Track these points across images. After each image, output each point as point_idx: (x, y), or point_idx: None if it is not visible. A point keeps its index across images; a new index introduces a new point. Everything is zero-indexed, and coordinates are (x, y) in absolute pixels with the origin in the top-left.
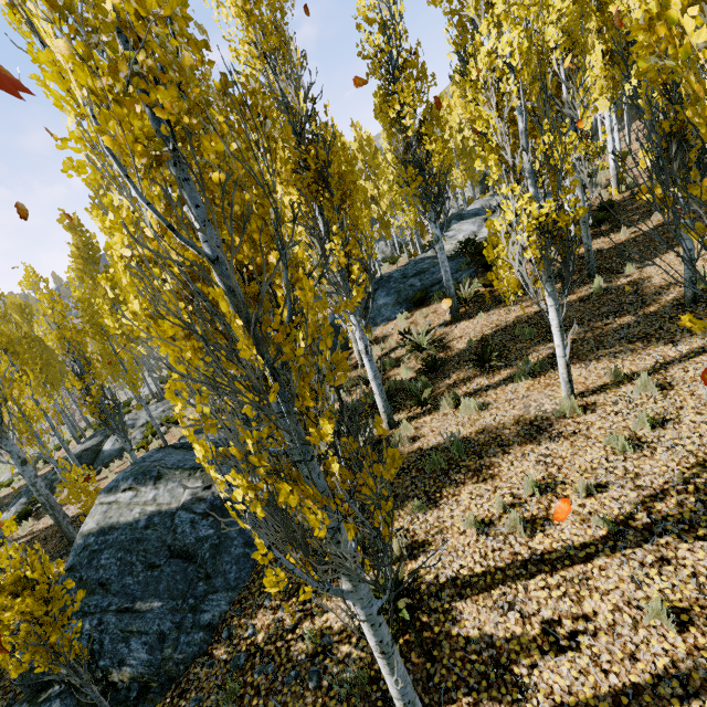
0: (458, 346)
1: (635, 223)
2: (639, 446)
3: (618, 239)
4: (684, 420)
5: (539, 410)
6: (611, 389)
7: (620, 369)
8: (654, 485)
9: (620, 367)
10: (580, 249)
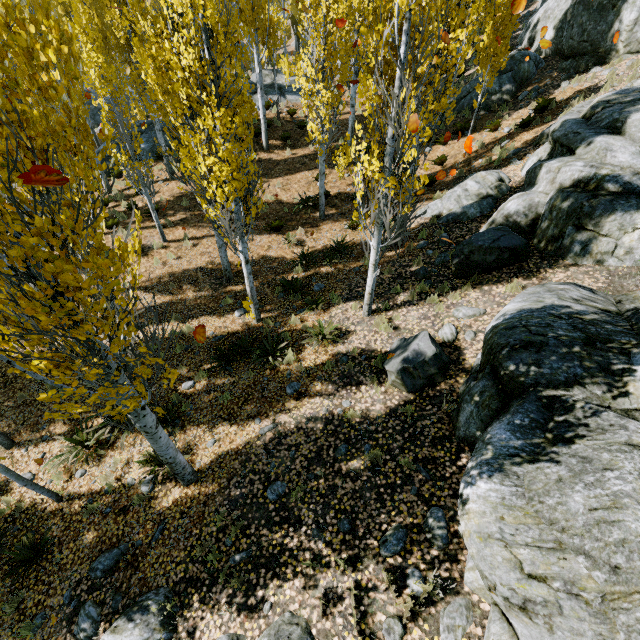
0: (158, 199)
1: (302, 147)
2: (163, 265)
3: (284, 155)
4: (184, 259)
5: (151, 244)
6: (181, 242)
7: (193, 234)
8: (152, 277)
9: (195, 233)
10: (264, 154)
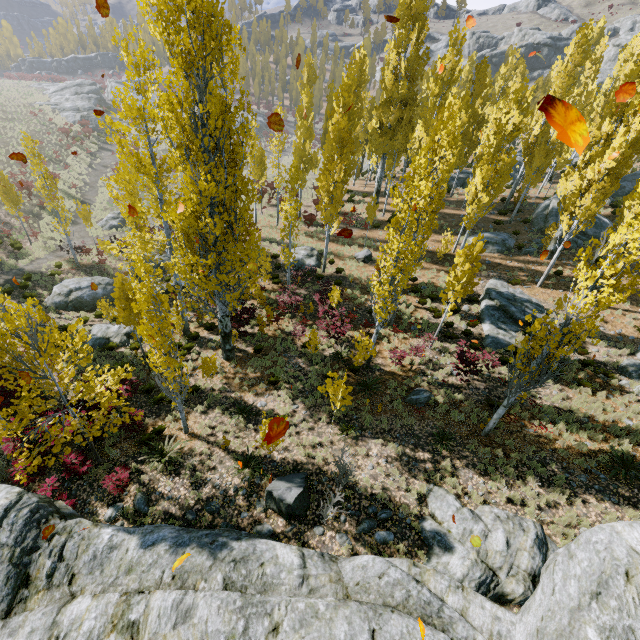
0: None
1: None
2: None
3: None
4: None
5: None
6: None
7: None
8: None
9: None
10: None
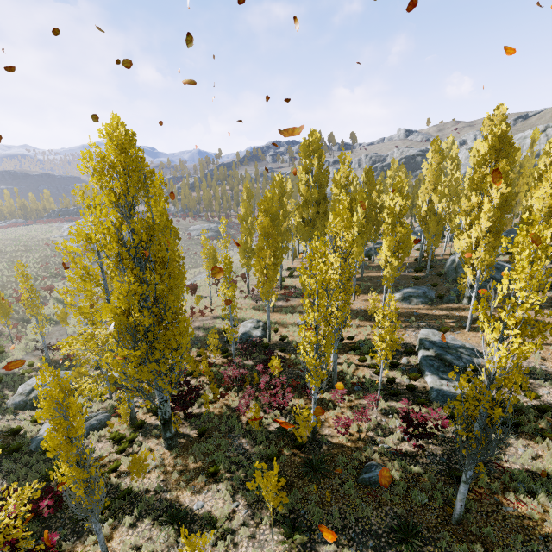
0: None
1: None
2: None
3: None
4: None
5: None
6: None
7: None
8: None
9: None
10: None
